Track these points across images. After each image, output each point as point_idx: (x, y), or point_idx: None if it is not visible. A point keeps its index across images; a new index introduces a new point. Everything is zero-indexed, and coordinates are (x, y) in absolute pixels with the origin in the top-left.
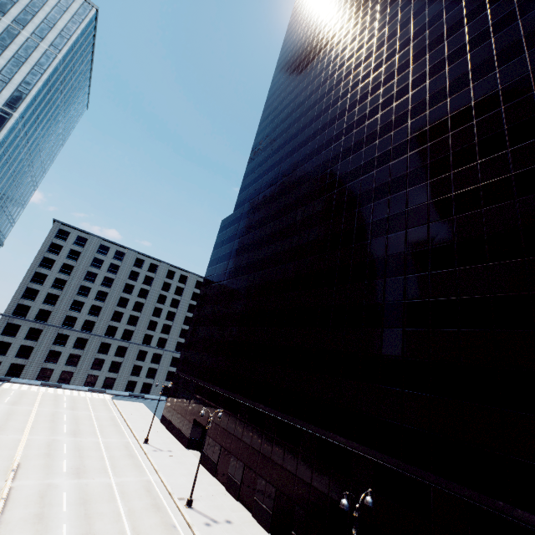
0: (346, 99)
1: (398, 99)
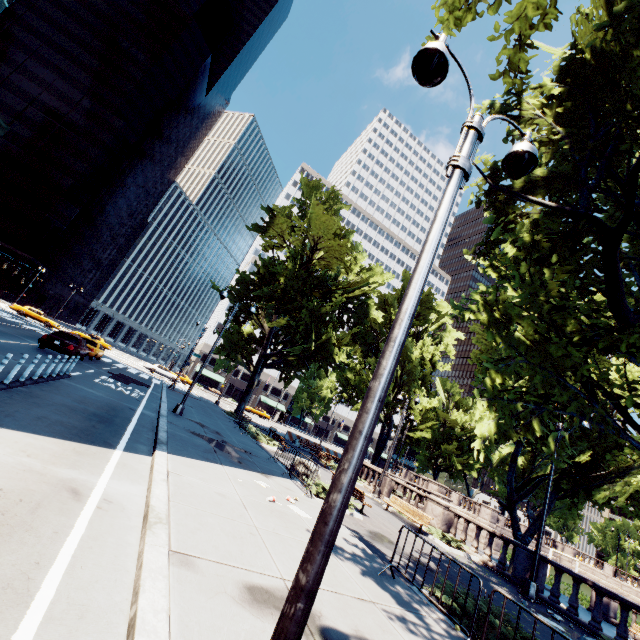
0: (13, 3)
1: (33, 58)
